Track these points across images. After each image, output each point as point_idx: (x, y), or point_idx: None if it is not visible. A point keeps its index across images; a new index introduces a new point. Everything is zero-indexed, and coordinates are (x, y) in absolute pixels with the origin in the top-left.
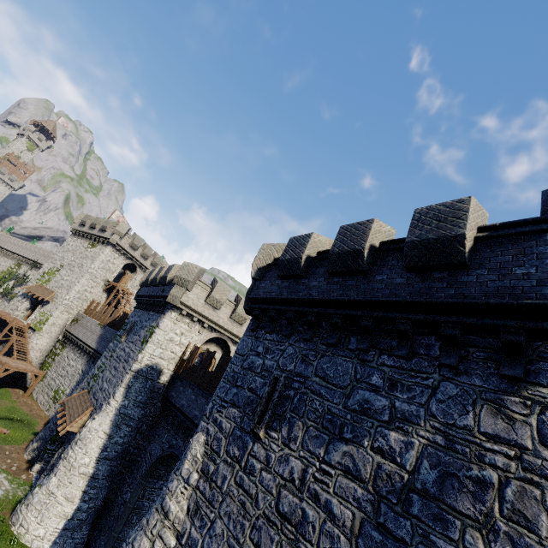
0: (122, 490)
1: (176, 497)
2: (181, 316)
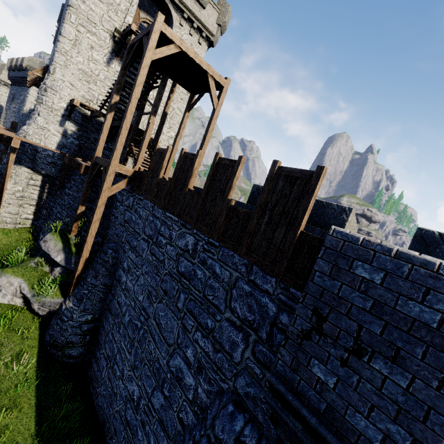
0: None
1: (2, 118)
2: (2, 85)
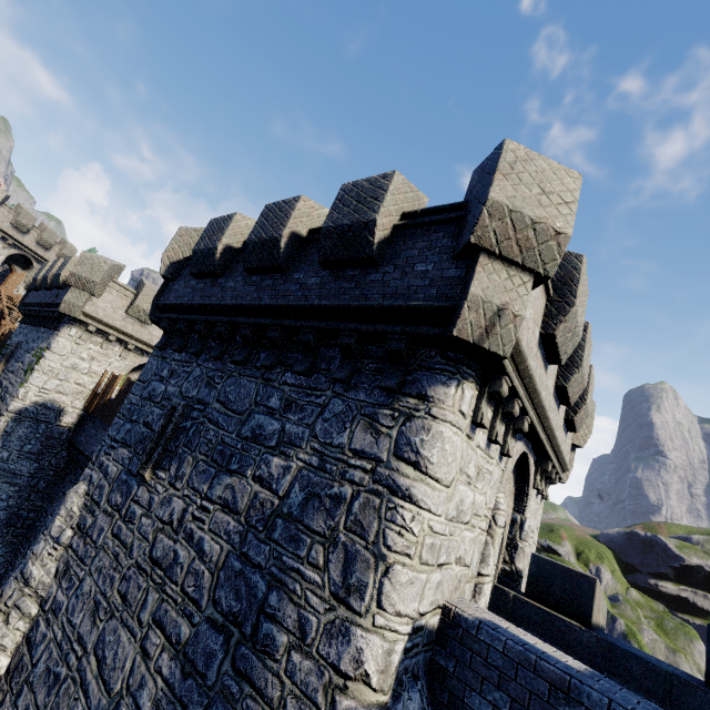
0: (14, 563)
1: (42, 561)
2: (88, 333)
